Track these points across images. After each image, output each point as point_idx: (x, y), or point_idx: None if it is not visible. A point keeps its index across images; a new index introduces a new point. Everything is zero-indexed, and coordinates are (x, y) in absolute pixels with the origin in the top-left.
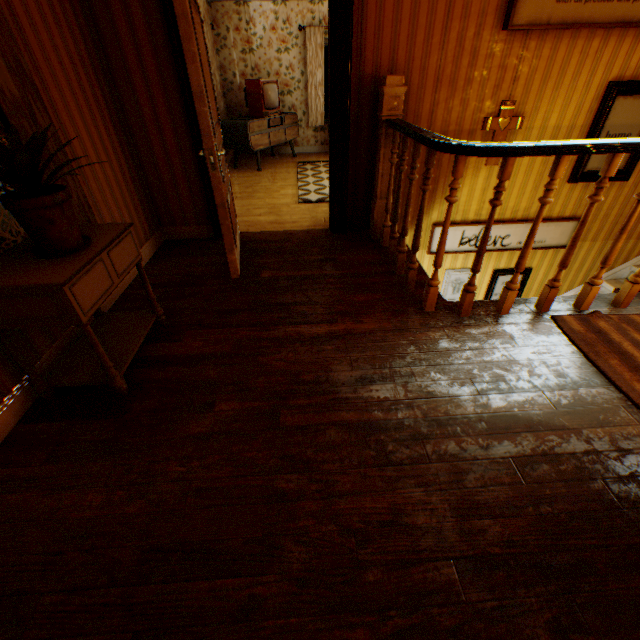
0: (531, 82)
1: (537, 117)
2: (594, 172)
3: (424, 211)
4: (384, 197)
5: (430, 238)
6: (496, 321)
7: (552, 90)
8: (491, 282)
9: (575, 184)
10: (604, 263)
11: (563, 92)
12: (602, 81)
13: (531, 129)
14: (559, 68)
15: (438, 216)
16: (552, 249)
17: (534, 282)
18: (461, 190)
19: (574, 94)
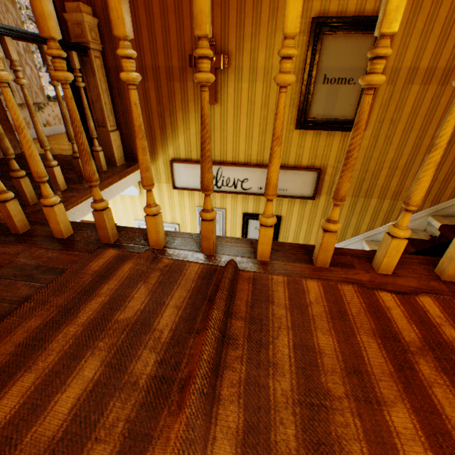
0: (228, 18)
1: (244, 56)
2: (321, 119)
3: (161, 146)
4: (102, 125)
5: (171, 173)
6: (36, 243)
7: (252, 27)
8: (243, 225)
9: (305, 131)
10: (142, 182)
11: (265, 29)
12: (305, 17)
13: (242, 69)
14: (253, 3)
15: (175, 152)
16: (299, 199)
17: (289, 231)
18: (189, 128)
19: (277, 32)
